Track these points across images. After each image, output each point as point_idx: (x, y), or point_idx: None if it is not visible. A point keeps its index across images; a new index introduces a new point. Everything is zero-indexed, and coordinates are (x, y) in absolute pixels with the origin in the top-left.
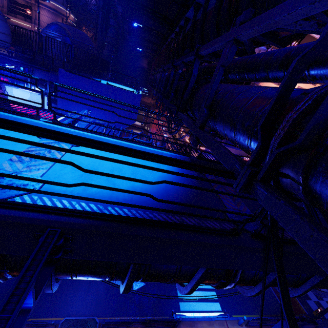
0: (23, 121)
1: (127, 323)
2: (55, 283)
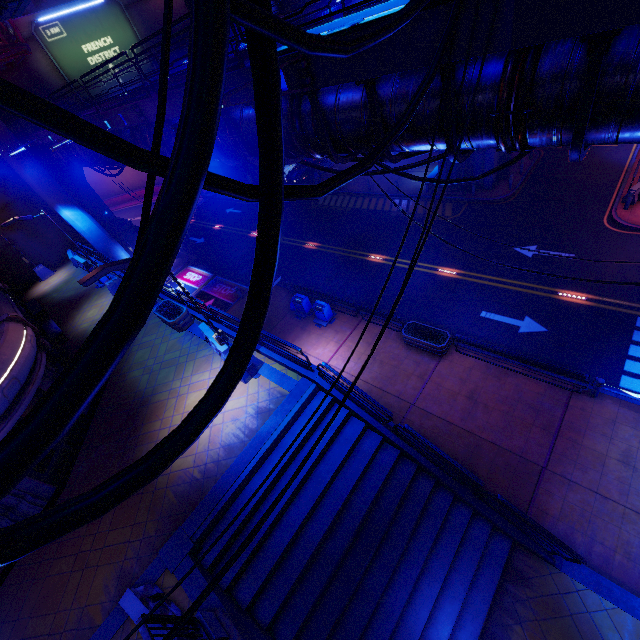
0: (321, 30)
1: (490, 350)
2: (333, 149)
